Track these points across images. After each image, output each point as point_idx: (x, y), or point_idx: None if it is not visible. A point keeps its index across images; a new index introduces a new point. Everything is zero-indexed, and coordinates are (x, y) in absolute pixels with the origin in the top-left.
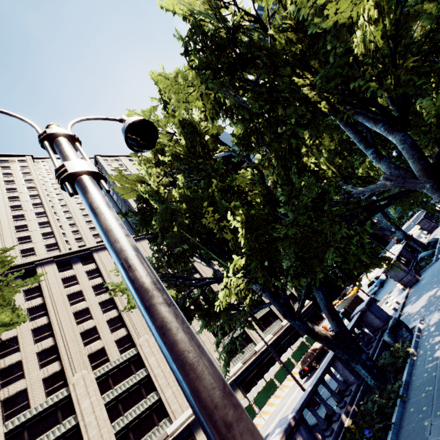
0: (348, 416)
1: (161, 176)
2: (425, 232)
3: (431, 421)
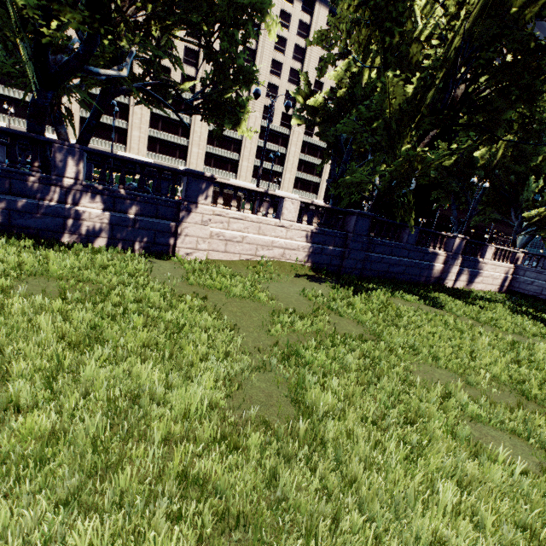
0: None
1: None
2: None
3: None
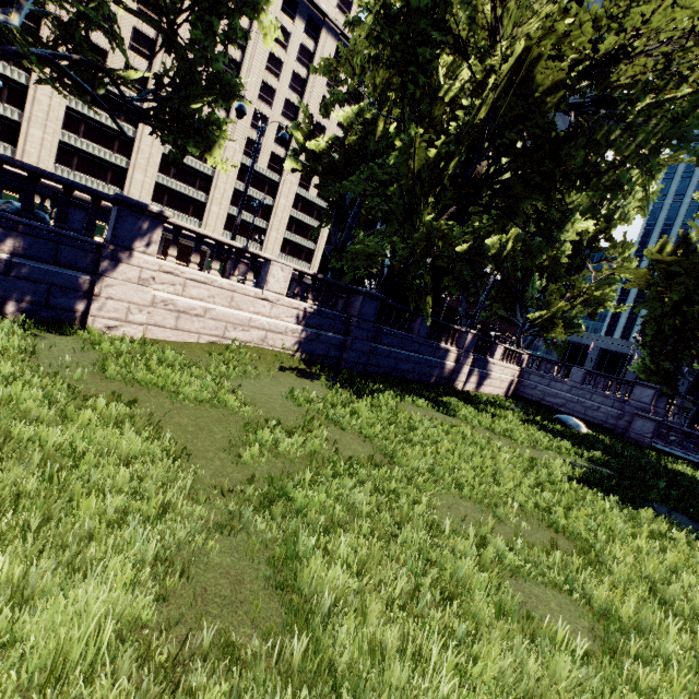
0: None
1: None
2: None
3: None
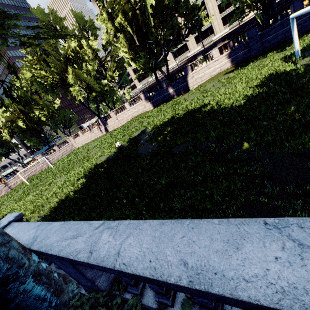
0: None
1: None
2: None
3: None
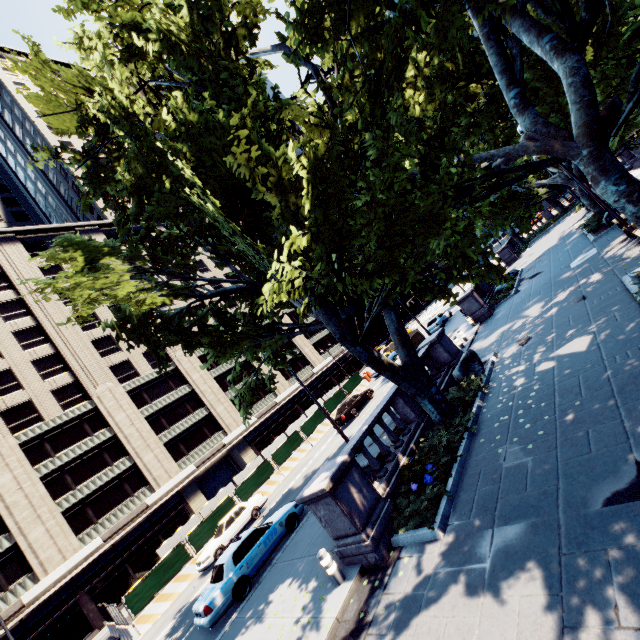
0: (405, 455)
1: (133, 88)
2: (503, 265)
3: (506, 448)
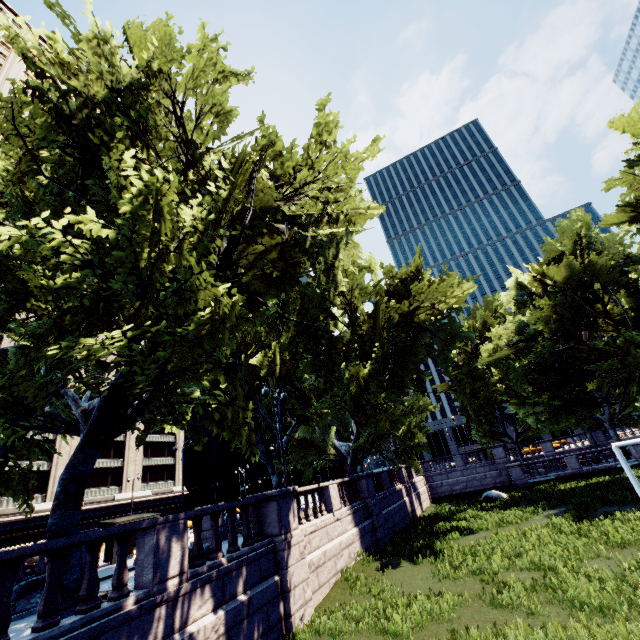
0: None
1: None
2: None
3: None
